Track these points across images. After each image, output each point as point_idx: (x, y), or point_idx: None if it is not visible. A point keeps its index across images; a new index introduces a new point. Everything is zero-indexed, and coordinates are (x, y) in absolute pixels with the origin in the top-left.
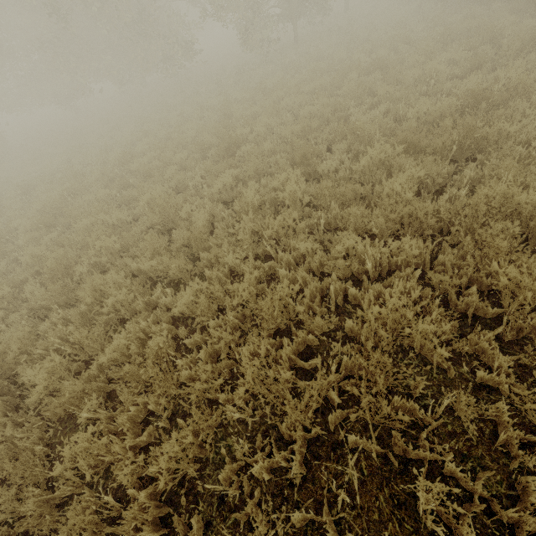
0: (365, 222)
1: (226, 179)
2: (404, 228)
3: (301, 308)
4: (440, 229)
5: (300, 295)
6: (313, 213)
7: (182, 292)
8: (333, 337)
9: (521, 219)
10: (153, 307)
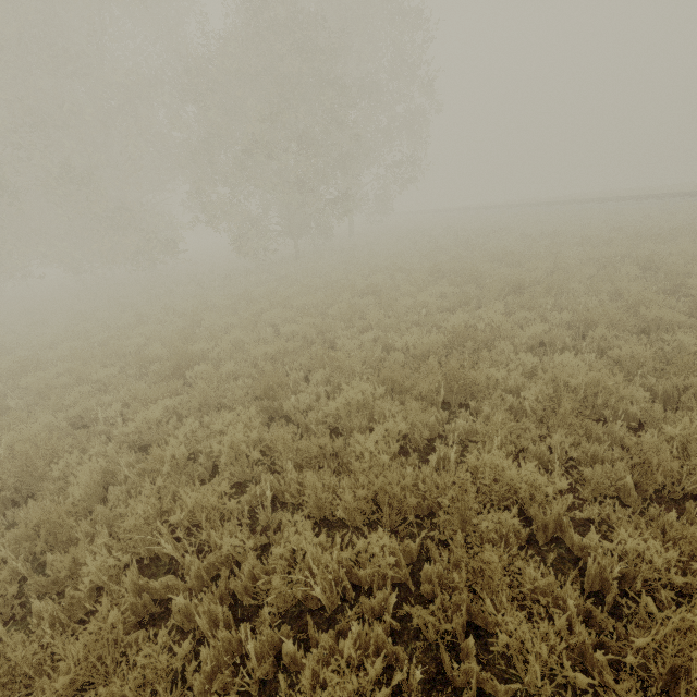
0: (328, 497)
1: (151, 414)
2: (382, 508)
3: None
4: (431, 508)
5: (192, 662)
6: (263, 476)
7: None
8: None
9: (519, 503)
10: None
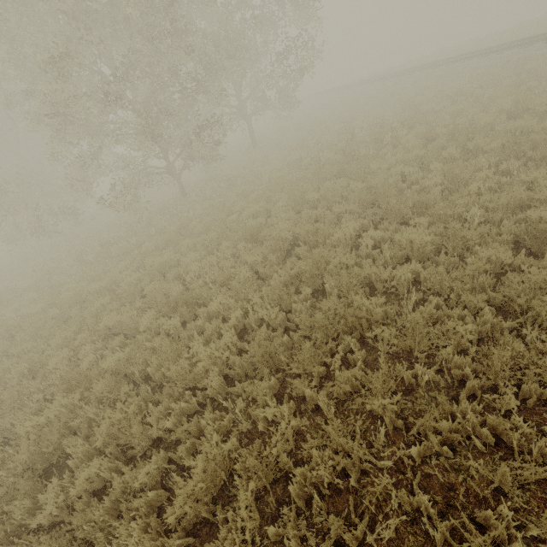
0: None
1: None
2: None
3: None
4: None
5: None
6: None
7: None
8: None
9: None
10: None
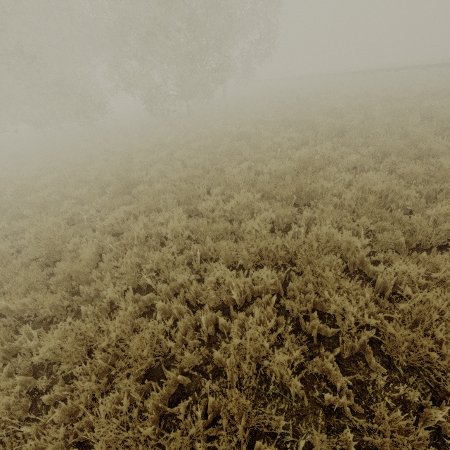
0: (233, 254)
1: (118, 214)
2: (263, 258)
3: (173, 344)
4: (290, 258)
5: (173, 328)
6: (192, 246)
7: (49, 335)
8: (205, 370)
9: (341, 251)
10: (15, 353)
